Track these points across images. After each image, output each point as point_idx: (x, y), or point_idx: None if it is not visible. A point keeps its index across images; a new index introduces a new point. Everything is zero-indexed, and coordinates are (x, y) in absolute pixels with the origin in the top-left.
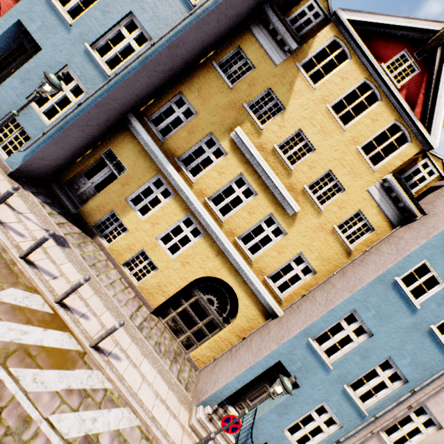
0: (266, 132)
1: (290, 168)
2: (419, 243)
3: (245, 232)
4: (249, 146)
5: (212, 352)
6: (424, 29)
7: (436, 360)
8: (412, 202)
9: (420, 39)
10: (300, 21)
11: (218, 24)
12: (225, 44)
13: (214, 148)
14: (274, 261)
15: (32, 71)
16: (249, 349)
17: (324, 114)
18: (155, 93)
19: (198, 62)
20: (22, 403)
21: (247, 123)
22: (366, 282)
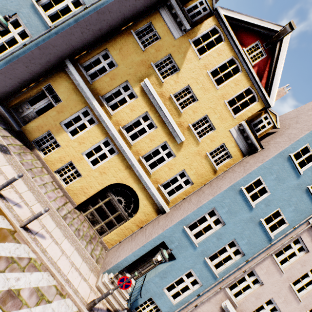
0: (166, 85)
1: (180, 111)
2: (257, 165)
3: (147, 153)
4: (153, 92)
5: (118, 237)
6: (270, 29)
7: (262, 241)
8: (256, 140)
9: (267, 35)
10: (194, 12)
11: (136, 2)
12: (140, 18)
13: (129, 92)
14: (166, 174)
15: None
16: (144, 234)
17: (205, 77)
18: (87, 46)
19: (120, 28)
20: None
21: (153, 77)
22: (223, 189)
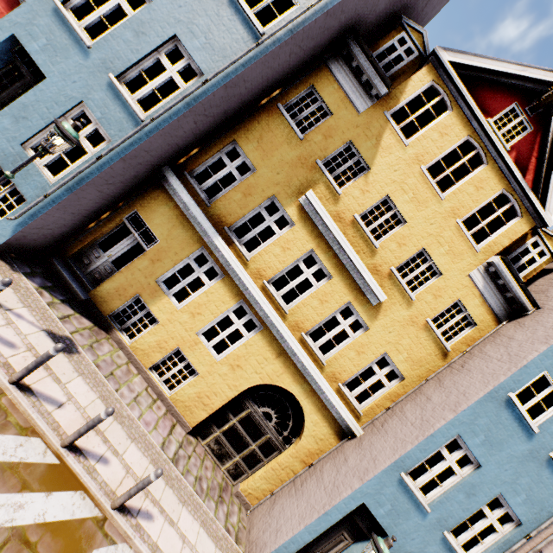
0: (345, 198)
1: (374, 245)
2: (537, 349)
3: (315, 325)
4: (324, 215)
5: (269, 484)
6: (540, 80)
7: None
8: (523, 293)
9: (533, 90)
10: (389, 58)
11: (290, 58)
12: (294, 81)
13: (277, 216)
14: (351, 363)
15: (30, 107)
16: (320, 484)
17: (418, 178)
18: (200, 140)
19: (258, 102)
20: None
21: (321, 185)
22: (474, 399)
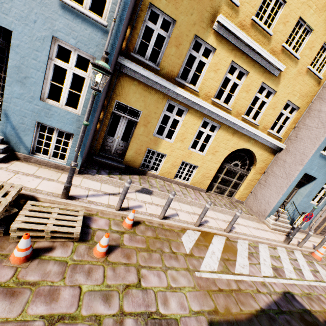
0: (242, 7)
1: (269, 34)
2: None
3: (246, 108)
4: (235, 30)
5: (248, 190)
6: None
7: None
8: None
9: None
10: None
11: None
12: None
13: (202, 50)
14: (271, 116)
15: (21, 66)
16: (277, 177)
17: None
18: (129, 19)
19: None
20: (254, 280)
21: (223, 6)
22: None
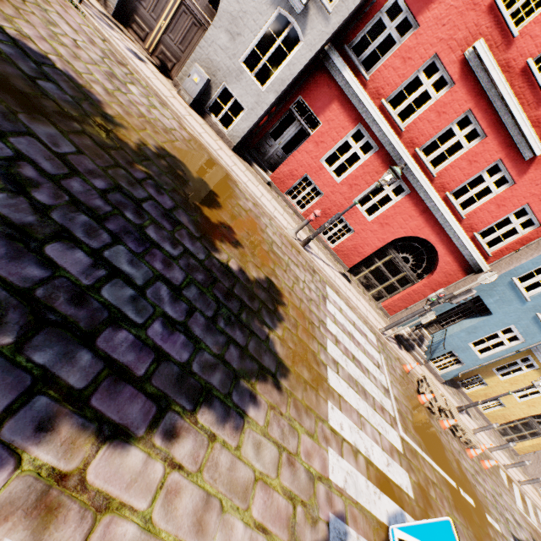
0: None
1: None
2: None
3: None
4: None
5: (532, 448)
6: None
7: None
8: None
9: None
10: None
11: None
12: None
13: None
14: None
15: (478, 327)
16: None
17: None
18: None
19: None
20: None
21: None
22: None
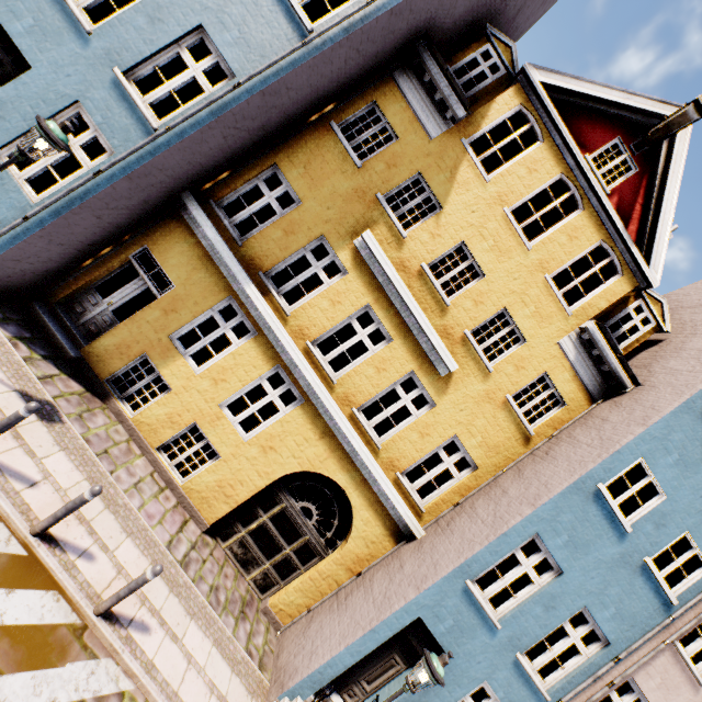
0: (411, 243)
1: (445, 303)
2: (633, 432)
3: (369, 399)
4: (383, 262)
5: (306, 598)
6: (647, 111)
7: (650, 610)
8: (621, 366)
9: (639, 124)
10: (470, 74)
11: (346, 64)
12: (352, 95)
13: (326, 261)
14: (413, 448)
15: (9, 103)
16: (369, 596)
17: (500, 222)
18: (231, 162)
19: (307, 118)
20: None
21: (381, 226)
22: (556, 491)
